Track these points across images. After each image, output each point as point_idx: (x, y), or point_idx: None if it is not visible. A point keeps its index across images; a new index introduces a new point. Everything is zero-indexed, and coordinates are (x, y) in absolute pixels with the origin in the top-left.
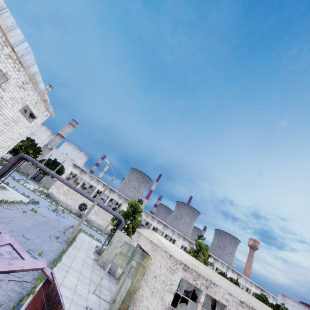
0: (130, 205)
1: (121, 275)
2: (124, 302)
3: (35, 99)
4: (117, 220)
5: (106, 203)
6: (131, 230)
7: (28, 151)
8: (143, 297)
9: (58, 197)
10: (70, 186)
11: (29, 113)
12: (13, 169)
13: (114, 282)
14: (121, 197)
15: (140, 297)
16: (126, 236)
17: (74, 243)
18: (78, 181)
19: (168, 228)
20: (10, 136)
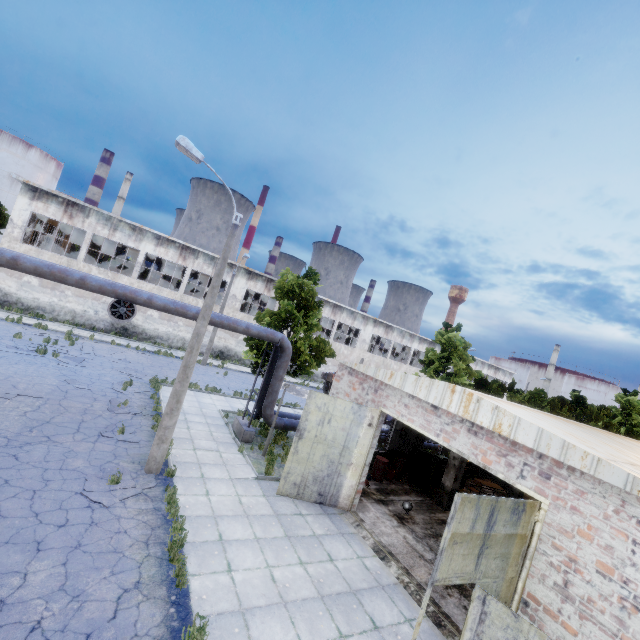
0: (283, 290)
1: (355, 497)
2: None
3: None
4: (265, 342)
5: (183, 287)
6: (310, 360)
7: None
8: None
9: (33, 300)
10: (62, 280)
11: None
12: None
13: (350, 529)
14: None
15: None
16: (342, 401)
17: (173, 454)
18: (67, 238)
19: (342, 311)
20: None
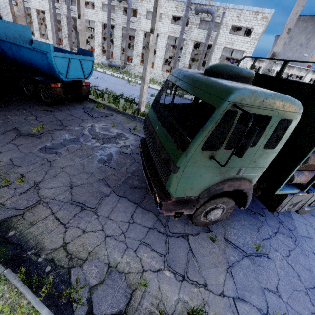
0: None
1: None
2: None
3: None
4: None
5: None
6: None
7: None
8: None
9: None
10: None
11: None
12: None
13: None
14: (301, 70)
15: None
16: None
17: None
18: None
19: None
20: None
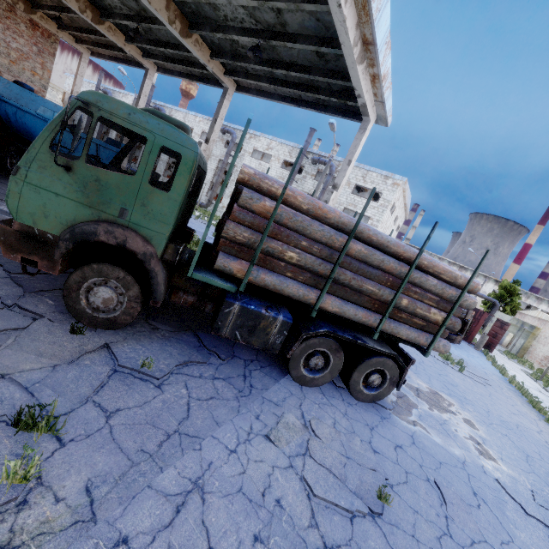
0: (502, 287)
1: (508, 345)
2: (519, 353)
3: (402, 217)
4: (489, 303)
5: None
6: (508, 313)
7: None
8: (536, 348)
9: None
10: None
11: None
12: None
13: (502, 348)
14: (478, 276)
15: (533, 349)
16: (508, 316)
17: None
18: None
19: None
20: None
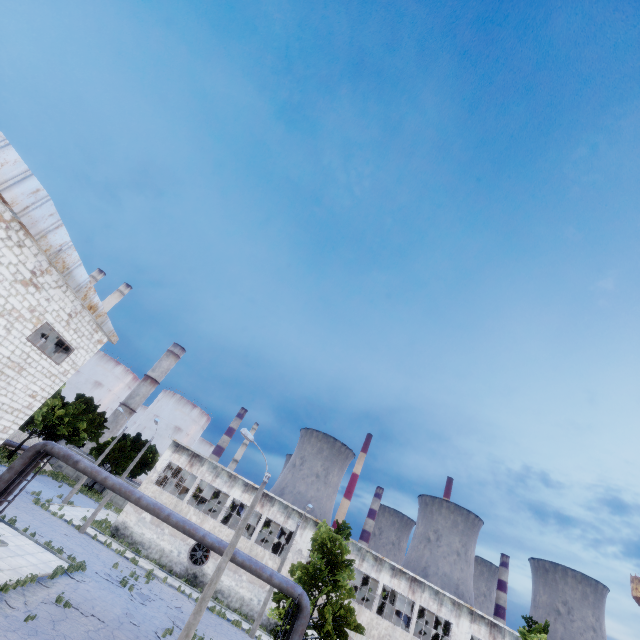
0: (318, 543)
1: None
2: None
3: (68, 306)
4: (290, 598)
5: (255, 535)
6: (331, 631)
7: (77, 425)
8: None
9: (141, 534)
10: (158, 514)
11: (60, 342)
12: (45, 473)
13: None
14: (291, 514)
15: None
16: None
17: None
18: (188, 480)
19: (423, 589)
20: (6, 404)
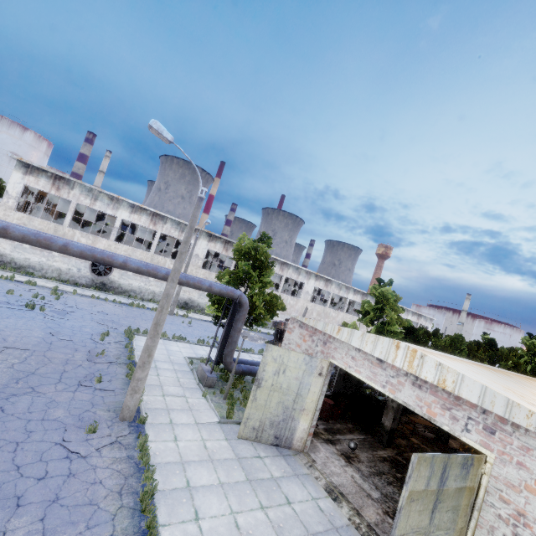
0: (240, 252)
1: (307, 439)
2: None
3: None
4: (225, 298)
5: (153, 248)
6: (264, 313)
7: None
8: None
9: (25, 260)
10: (47, 246)
11: None
12: None
13: (303, 470)
14: (185, 229)
15: None
16: (295, 353)
17: (145, 401)
18: (55, 206)
19: (289, 268)
20: None
